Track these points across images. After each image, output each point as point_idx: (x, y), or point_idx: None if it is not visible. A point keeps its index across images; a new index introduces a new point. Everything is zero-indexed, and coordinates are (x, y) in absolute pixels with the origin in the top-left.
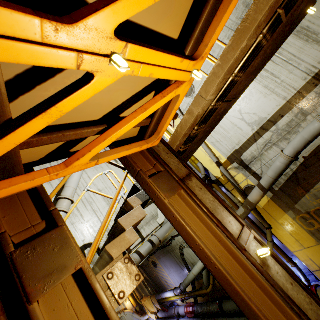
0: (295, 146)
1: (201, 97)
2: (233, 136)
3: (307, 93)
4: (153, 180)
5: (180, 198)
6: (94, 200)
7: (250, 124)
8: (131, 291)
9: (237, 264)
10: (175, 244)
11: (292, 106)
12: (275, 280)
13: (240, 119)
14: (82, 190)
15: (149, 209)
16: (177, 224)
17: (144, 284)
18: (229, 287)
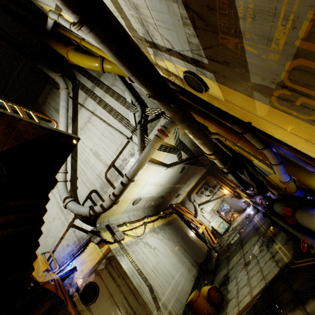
0: None
1: None
2: None
3: None
4: None
5: None
6: (89, 159)
7: None
8: None
9: None
10: None
11: None
12: None
13: None
14: (81, 155)
15: (128, 149)
16: None
17: None
18: None
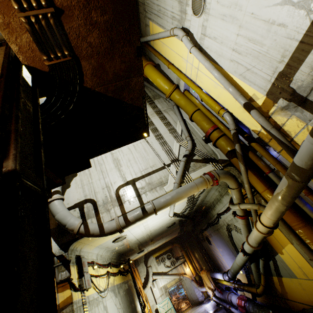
0: None
1: None
2: (270, 48)
3: None
4: None
5: None
6: (104, 162)
7: (301, 3)
8: None
9: None
10: (222, 223)
11: None
12: None
13: (280, 3)
14: None
15: (159, 175)
16: None
17: (203, 258)
18: None
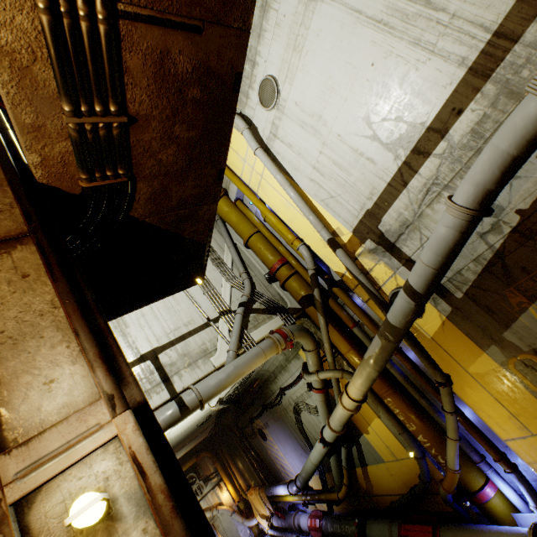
0: (478, 178)
1: None
2: (358, 181)
3: (519, 32)
4: None
5: None
6: None
7: (390, 146)
8: None
9: None
10: (287, 402)
11: (482, 79)
12: None
13: (369, 137)
14: None
15: (200, 338)
16: None
17: (252, 466)
18: None
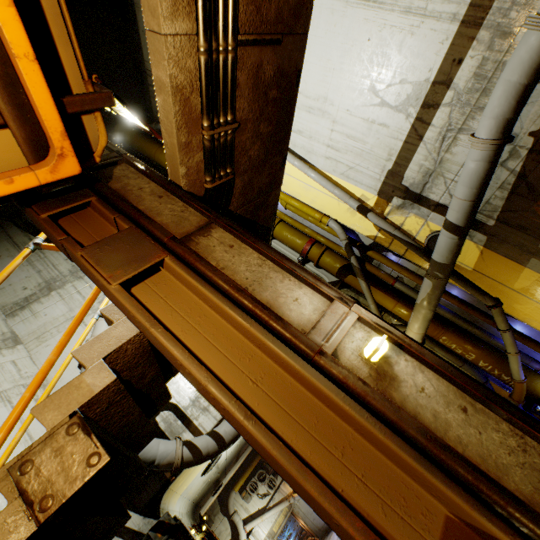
0: (497, 111)
1: (153, 33)
2: (375, 146)
3: None
4: (90, 251)
5: (173, 277)
6: None
7: (399, 108)
8: (71, 491)
9: (306, 390)
10: None
11: (474, 29)
12: (411, 408)
13: (378, 104)
14: None
15: None
16: (144, 330)
17: None
18: (261, 450)
